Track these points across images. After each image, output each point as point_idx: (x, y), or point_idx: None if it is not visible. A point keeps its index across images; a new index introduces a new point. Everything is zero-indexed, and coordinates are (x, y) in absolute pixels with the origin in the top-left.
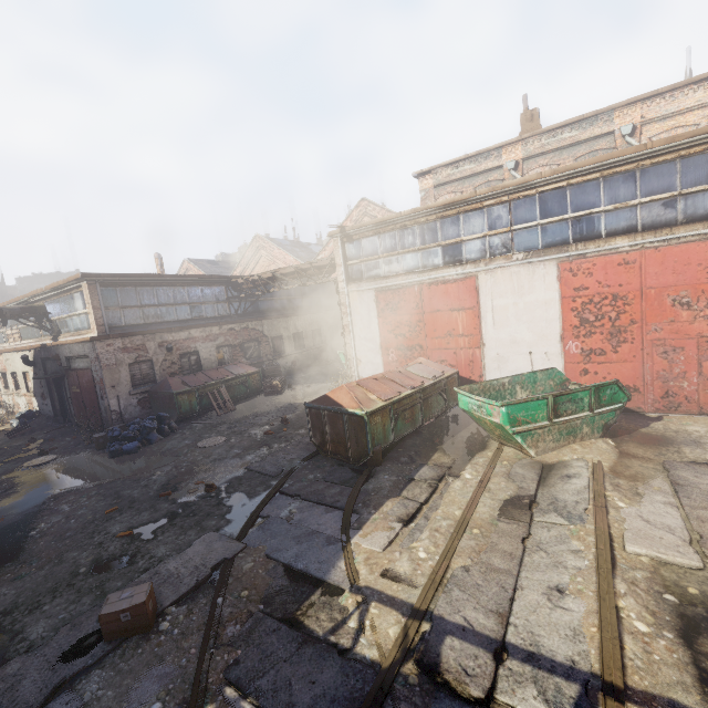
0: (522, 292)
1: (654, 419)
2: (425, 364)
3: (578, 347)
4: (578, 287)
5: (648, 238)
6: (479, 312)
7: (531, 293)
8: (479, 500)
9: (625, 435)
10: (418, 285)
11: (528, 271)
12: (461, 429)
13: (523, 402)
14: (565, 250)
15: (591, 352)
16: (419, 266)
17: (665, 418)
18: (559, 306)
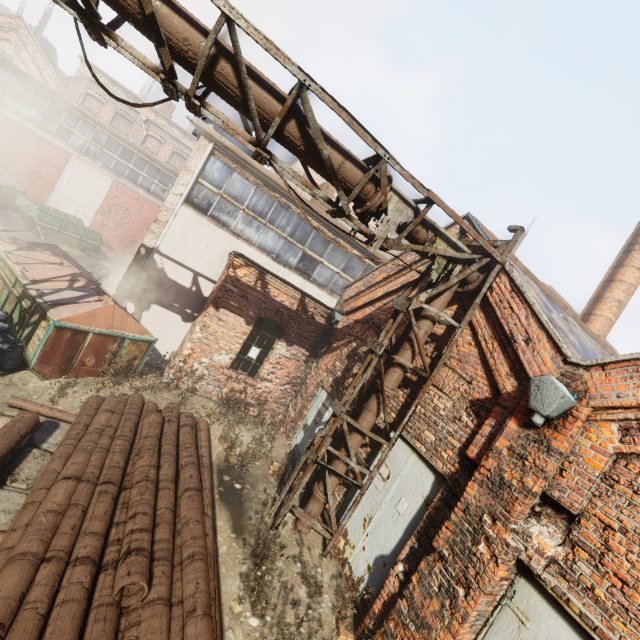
0: (91, 181)
1: (113, 263)
2: (5, 175)
3: (101, 220)
4: (116, 196)
5: (151, 197)
6: (62, 174)
7: (95, 184)
8: (1, 232)
9: (94, 258)
10: (30, 131)
11: (99, 174)
12: (9, 219)
13: (51, 215)
14: (120, 178)
15: (106, 225)
16: (38, 122)
17: (117, 264)
18: (104, 198)
